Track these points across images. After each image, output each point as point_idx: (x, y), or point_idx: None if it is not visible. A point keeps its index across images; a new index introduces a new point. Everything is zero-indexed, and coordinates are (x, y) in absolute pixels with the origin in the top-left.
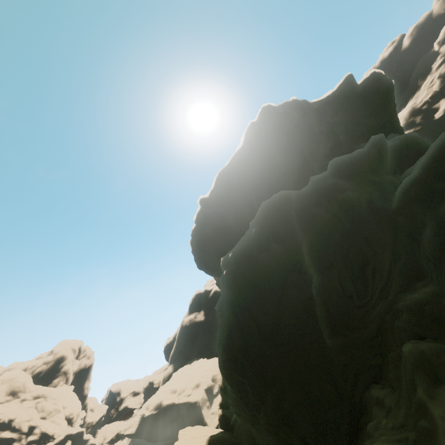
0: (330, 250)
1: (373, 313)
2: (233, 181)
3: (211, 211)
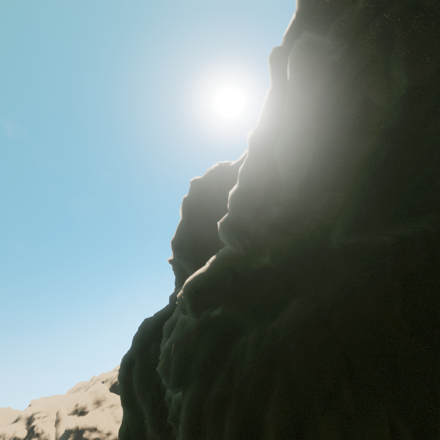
0: (143, 389)
1: (172, 434)
2: (178, 253)
3: (180, 268)
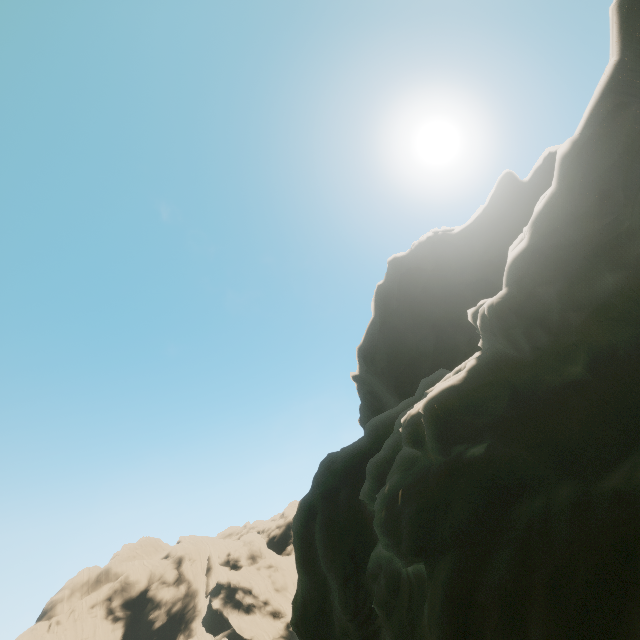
0: (330, 552)
1: (371, 628)
2: (368, 366)
3: (368, 389)
